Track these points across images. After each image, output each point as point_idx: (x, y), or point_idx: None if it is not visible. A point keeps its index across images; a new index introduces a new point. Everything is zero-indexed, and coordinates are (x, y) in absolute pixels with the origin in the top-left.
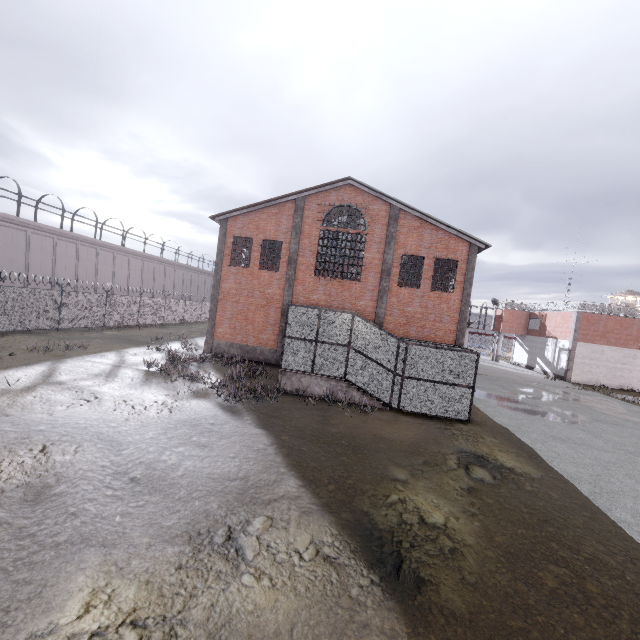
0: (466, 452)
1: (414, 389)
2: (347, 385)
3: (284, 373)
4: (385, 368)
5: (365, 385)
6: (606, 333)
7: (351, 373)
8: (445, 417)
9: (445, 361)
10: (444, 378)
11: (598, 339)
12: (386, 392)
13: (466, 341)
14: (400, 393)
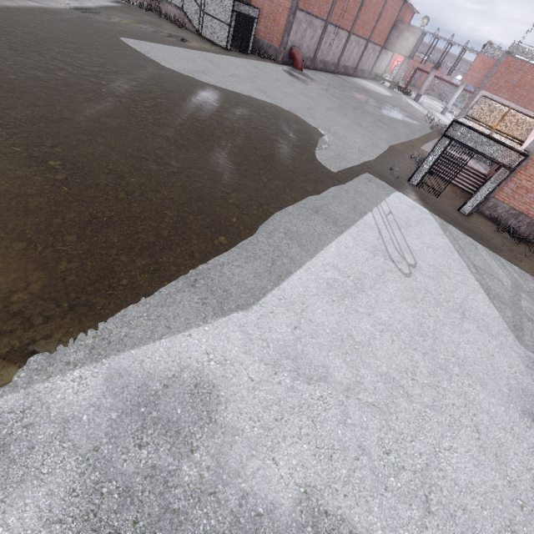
0: (181, 37)
1: (208, 22)
2: (184, 15)
3: (162, 1)
4: (197, 4)
5: (190, 16)
6: (516, 87)
7: (185, 6)
8: (217, 44)
9: (220, 4)
10: (219, 17)
11: (504, 92)
12: (198, 22)
13: (425, 85)
14: (202, 24)
